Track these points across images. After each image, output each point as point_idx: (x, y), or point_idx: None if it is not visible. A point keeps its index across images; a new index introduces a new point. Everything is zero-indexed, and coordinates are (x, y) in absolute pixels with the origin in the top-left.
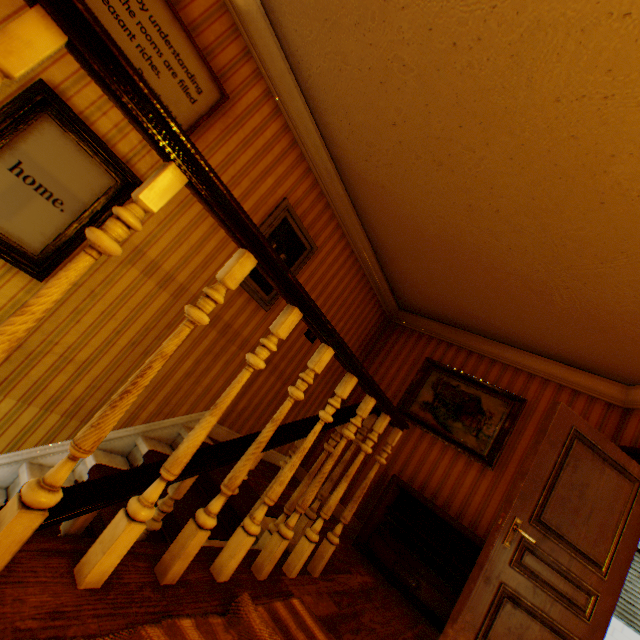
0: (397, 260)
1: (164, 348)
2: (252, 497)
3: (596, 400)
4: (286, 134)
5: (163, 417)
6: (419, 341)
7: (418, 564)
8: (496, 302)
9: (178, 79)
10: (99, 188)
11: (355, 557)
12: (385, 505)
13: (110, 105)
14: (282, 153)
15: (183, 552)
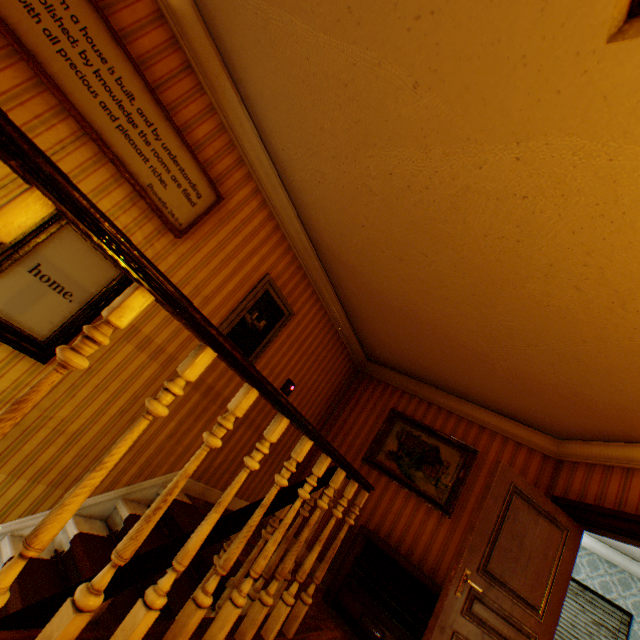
0: (366, 321)
1: (188, 469)
2: None
3: (535, 451)
4: (271, 221)
5: (144, 478)
6: (385, 391)
7: (383, 615)
8: (450, 364)
9: (182, 188)
10: (105, 279)
11: (325, 611)
12: (353, 556)
13: (122, 211)
14: (267, 236)
15: (184, 630)
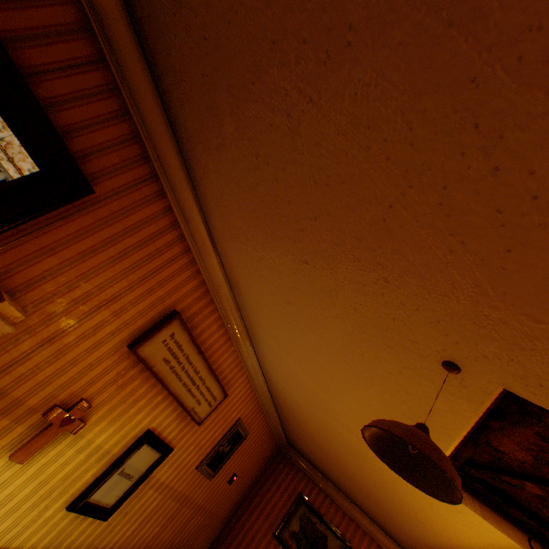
0: (294, 433)
1: None
2: None
3: None
4: (249, 388)
5: None
6: (297, 474)
7: None
8: (344, 483)
9: (208, 400)
10: (153, 460)
11: None
12: None
13: (173, 421)
14: (245, 397)
15: None
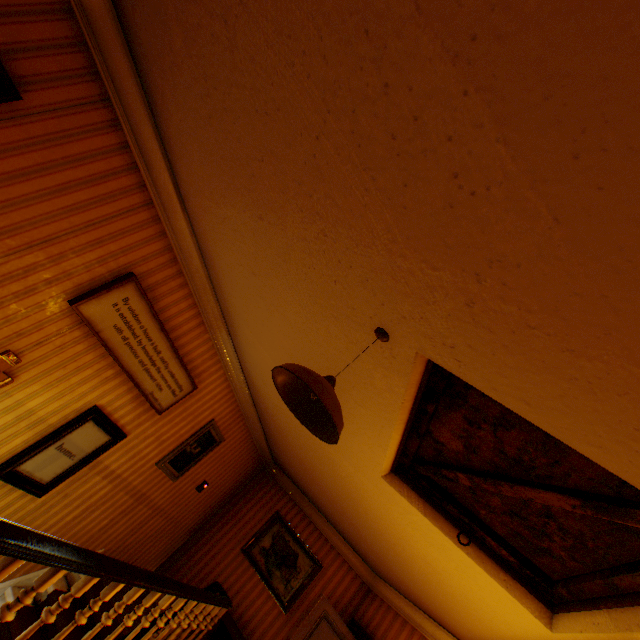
0: (277, 447)
1: (130, 637)
2: (119, 635)
3: (358, 576)
4: (228, 388)
5: None
6: (278, 493)
7: None
8: (323, 502)
9: (172, 389)
10: (101, 443)
11: None
12: (208, 633)
13: (128, 404)
14: (221, 397)
15: None
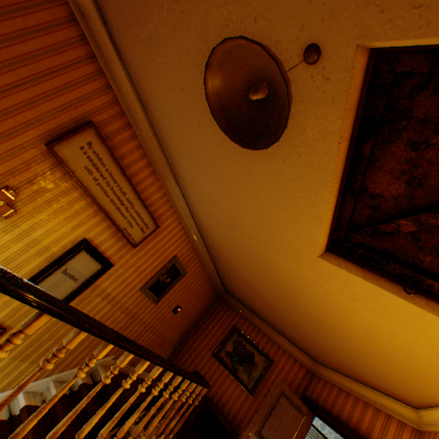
0: (226, 277)
1: (131, 400)
2: None
3: (303, 366)
4: (182, 230)
5: None
6: (232, 313)
7: None
8: (267, 312)
9: (140, 226)
10: (95, 270)
11: None
12: (196, 412)
13: (109, 239)
14: (179, 237)
15: None
